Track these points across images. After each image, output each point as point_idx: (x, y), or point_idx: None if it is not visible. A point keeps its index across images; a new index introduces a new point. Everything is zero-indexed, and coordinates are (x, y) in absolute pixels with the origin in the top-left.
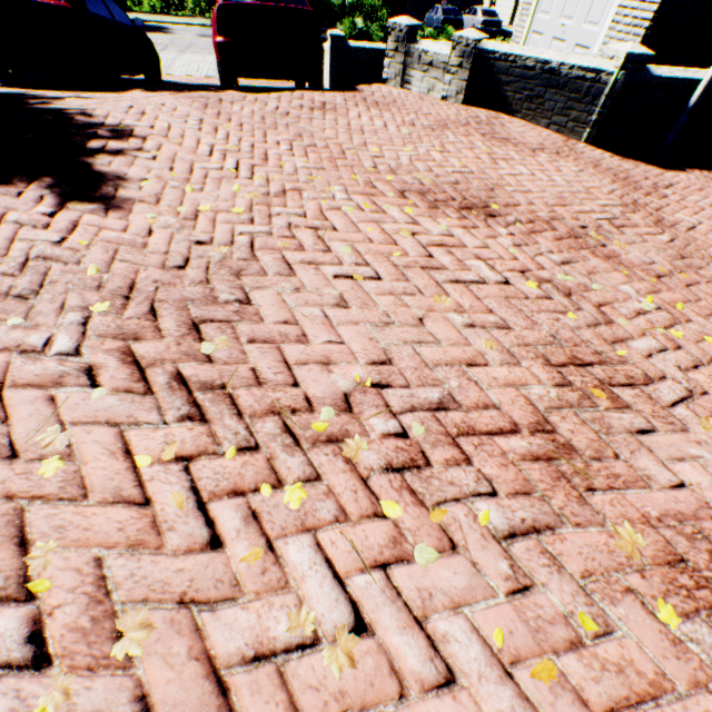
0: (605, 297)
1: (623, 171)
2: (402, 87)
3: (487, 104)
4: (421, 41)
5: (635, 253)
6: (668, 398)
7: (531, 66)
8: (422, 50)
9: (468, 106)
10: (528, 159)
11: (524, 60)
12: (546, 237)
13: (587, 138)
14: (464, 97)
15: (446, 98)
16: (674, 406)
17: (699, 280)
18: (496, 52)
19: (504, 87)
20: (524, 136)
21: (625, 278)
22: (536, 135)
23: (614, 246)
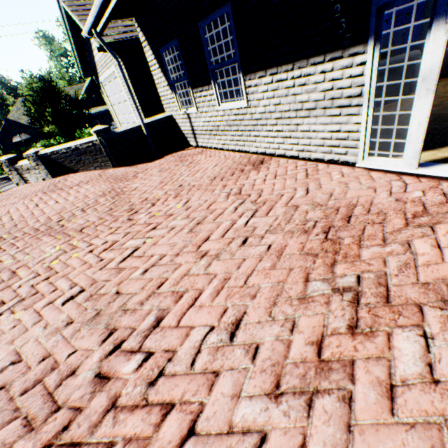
0: (28, 261)
1: (125, 174)
2: (27, 183)
3: (64, 172)
4: (19, 162)
5: (82, 221)
6: (3, 311)
7: (66, 151)
8: (20, 165)
9: (57, 177)
10: (64, 194)
11: (61, 150)
12: (26, 239)
13: (114, 165)
14: (52, 175)
15: (45, 179)
16: (2, 315)
17: (109, 219)
18: (48, 153)
19: (64, 163)
20: (75, 181)
21: (57, 241)
22: (84, 176)
23: (71, 223)
